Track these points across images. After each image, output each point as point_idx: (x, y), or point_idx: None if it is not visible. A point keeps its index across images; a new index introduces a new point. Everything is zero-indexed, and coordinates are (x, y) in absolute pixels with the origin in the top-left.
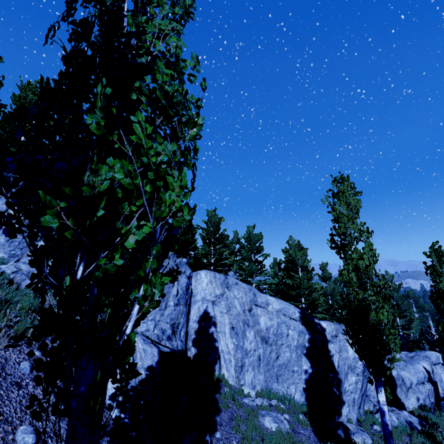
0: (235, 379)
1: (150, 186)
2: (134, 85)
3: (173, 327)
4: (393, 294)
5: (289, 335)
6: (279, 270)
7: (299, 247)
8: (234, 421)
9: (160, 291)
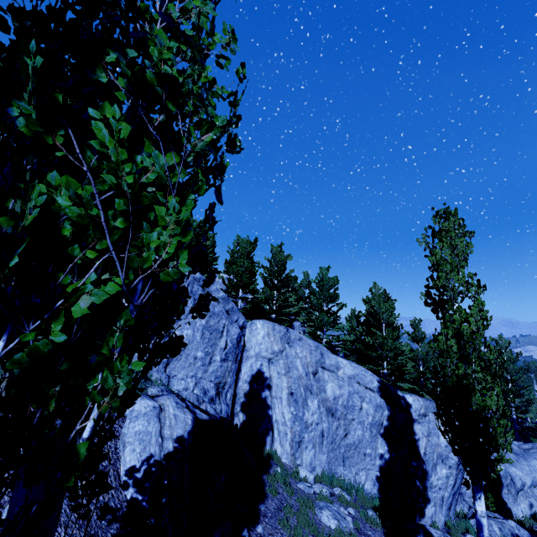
0: (290, 456)
1: (123, 220)
2: (105, 60)
3: (217, 386)
4: (507, 365)
5: (363, 409)
6: (358, 325)
7: (385, 297)
8: (283, 512)
9: (126, 383)
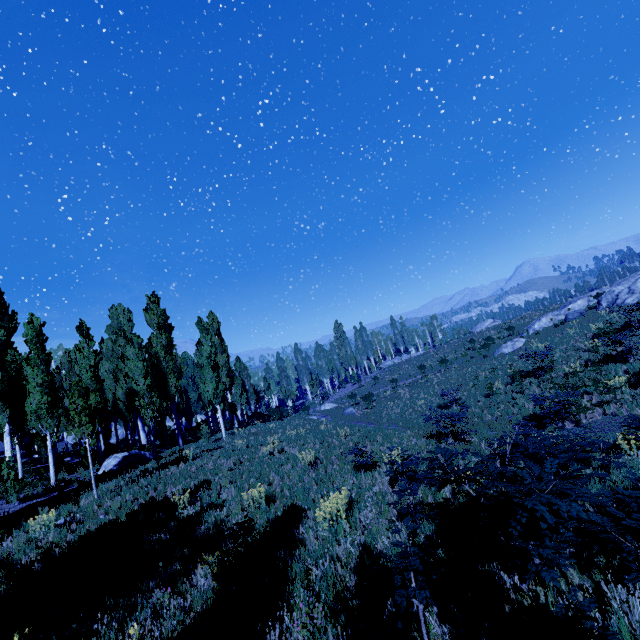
0: (72, 440)
1: None
2: None
3: None
4: None
5: None
6: None
7: None
8: None
9: None
